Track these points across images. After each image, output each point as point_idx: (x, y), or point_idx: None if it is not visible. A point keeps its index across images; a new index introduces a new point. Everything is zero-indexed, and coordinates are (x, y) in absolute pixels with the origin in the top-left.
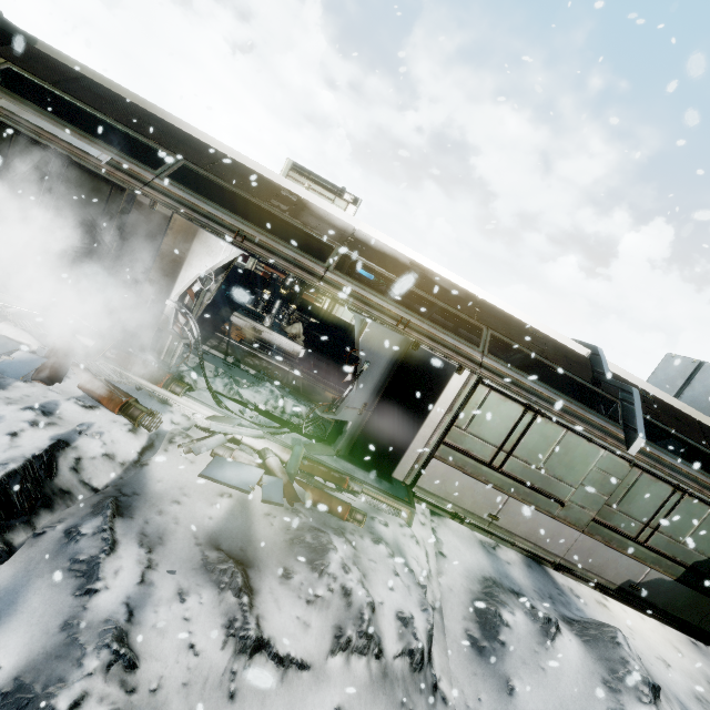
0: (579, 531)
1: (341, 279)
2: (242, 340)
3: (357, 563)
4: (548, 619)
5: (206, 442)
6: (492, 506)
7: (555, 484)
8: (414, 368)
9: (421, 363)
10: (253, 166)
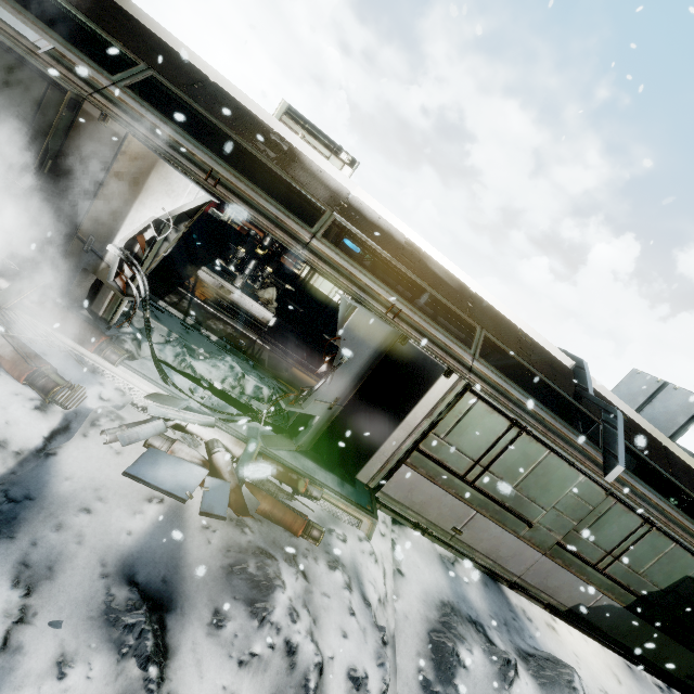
0: (541, 553)
1: (328, 249)
2: (207, 299)
3: (308, 601)
4: (508, 661)
5: (140, 429)
6: (457, 520)
7: (526, 504)
8: (398, 365)
9: (406, 359)
10: (241, 99)
